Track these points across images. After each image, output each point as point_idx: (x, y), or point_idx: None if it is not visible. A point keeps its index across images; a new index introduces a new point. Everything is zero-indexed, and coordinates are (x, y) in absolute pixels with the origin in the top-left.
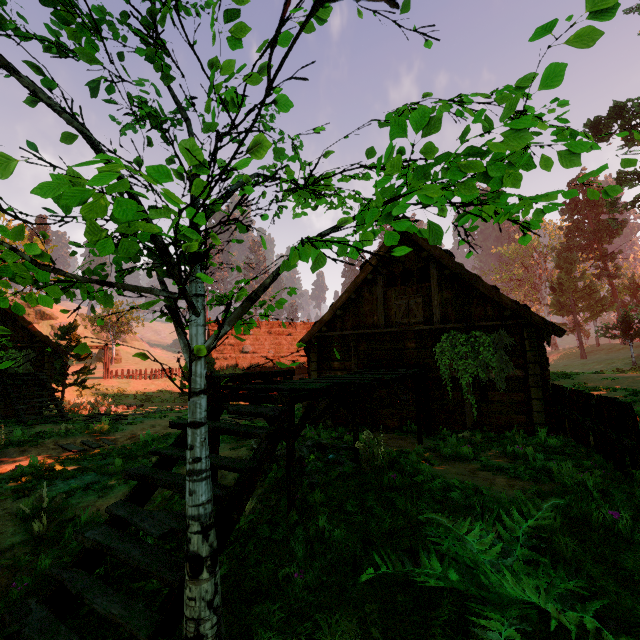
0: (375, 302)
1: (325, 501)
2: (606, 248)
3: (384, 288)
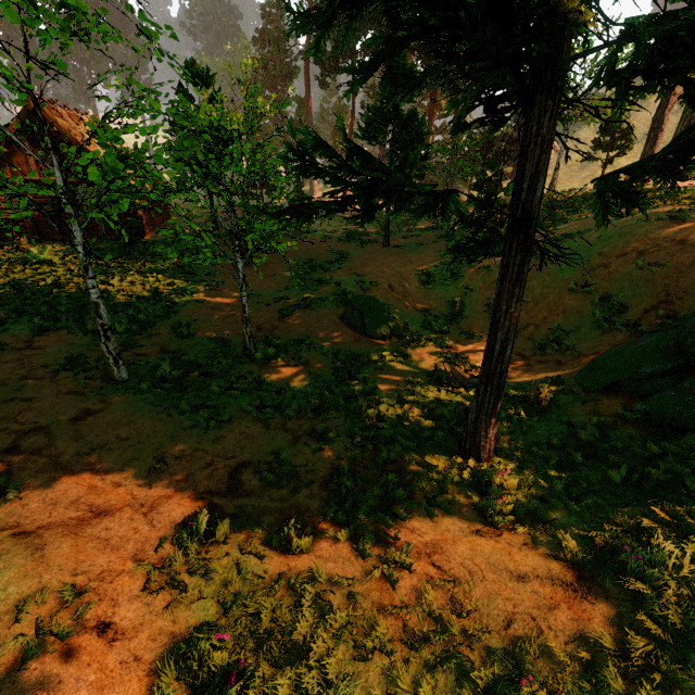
0: (26, 156)
1: (3, 256)
2: (284, 93)
3: (31, 147)
